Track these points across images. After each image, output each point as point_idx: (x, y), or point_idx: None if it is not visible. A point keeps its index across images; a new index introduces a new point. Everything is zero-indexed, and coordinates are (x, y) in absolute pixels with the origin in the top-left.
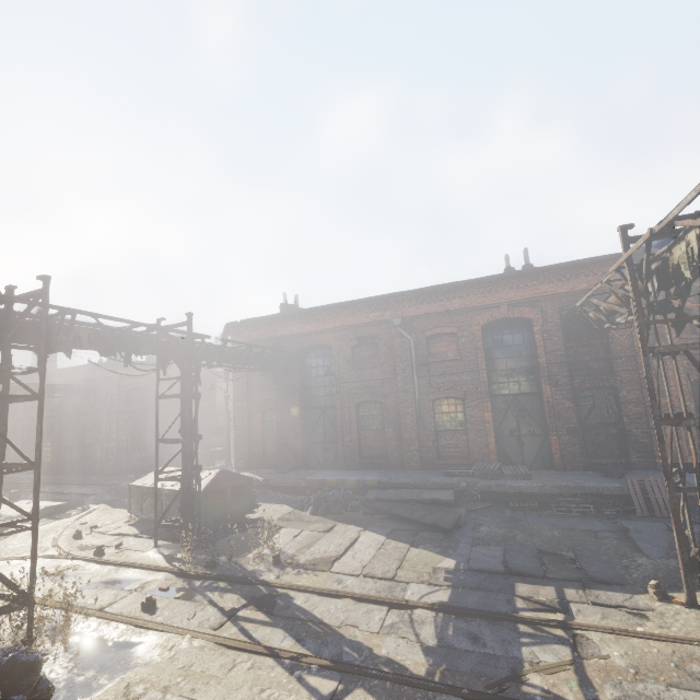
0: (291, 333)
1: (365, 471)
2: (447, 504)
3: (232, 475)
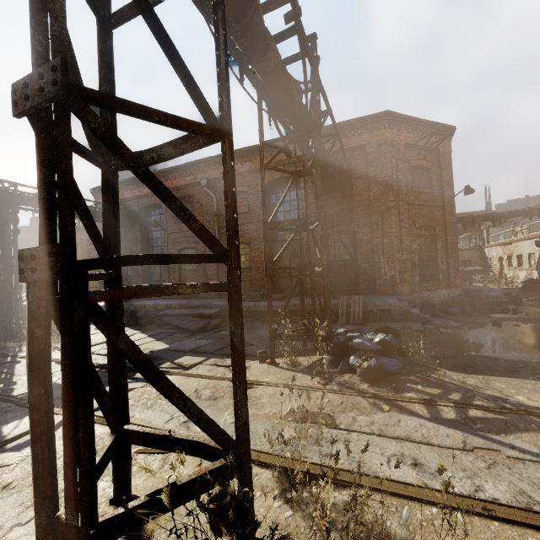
0: (134, 195)
1: (180, 300)
2: (215, 318)
3: None
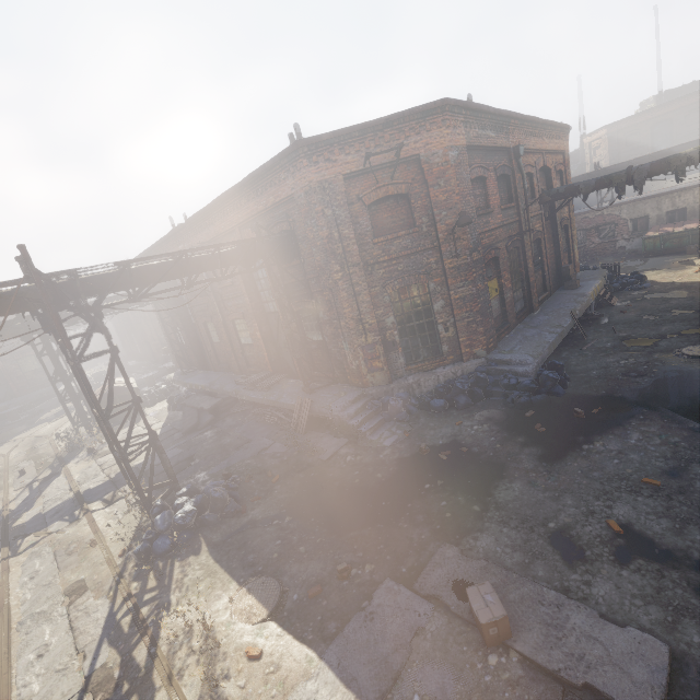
0: None
1: (216, 375)
2: (217, 409)
3: (120, 389)
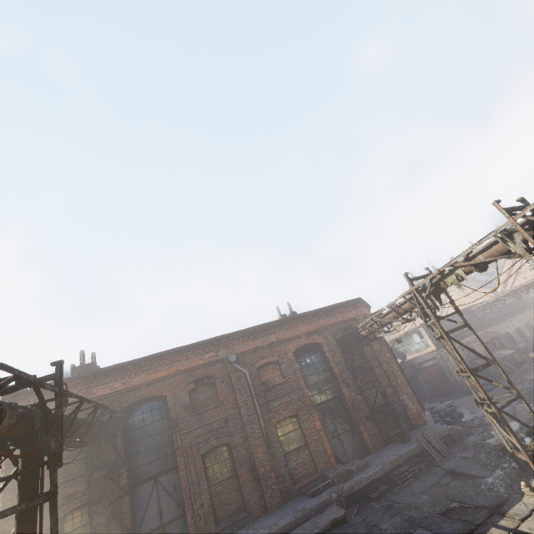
0: (113, 390)
1: None
2: (338, 522)
3: None
